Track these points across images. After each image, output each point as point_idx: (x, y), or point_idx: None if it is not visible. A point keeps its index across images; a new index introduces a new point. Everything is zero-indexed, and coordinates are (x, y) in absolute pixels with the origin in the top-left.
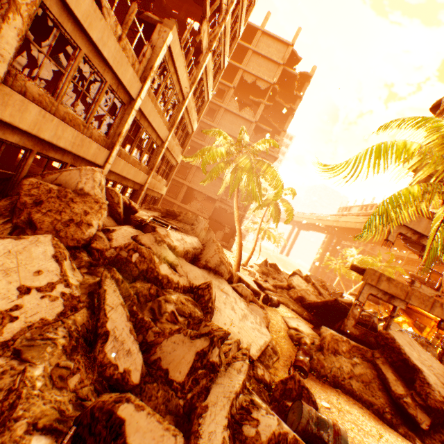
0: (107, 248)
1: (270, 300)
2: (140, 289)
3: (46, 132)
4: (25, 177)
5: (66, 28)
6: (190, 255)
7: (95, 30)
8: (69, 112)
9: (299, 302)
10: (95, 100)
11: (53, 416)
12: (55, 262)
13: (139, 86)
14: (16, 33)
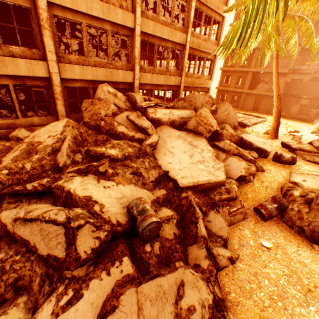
0: (90, 121)
1: (279, 157)
2: (98, 138)
3: (88, 76)
4: None
5: (69, 18)
6: (177, 123)
7: (81, 6)
8: (95, 60)
9: None
10: (108, 46)
11: None
12: (63, 128)
13: (132, 17)
14: (50, 38)
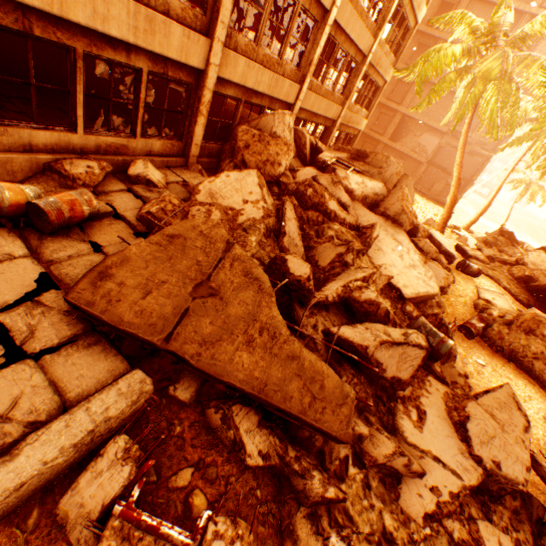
0: (289, 183)
1: (465, 267)
2: (310, 216)
3: (249, 81)
4: (237, 125)
5: None
6: (368, 201)
7: None
8: (265, 54)
9: (522, 283)
10: (287, 31)
11: (260, 256)
12: (258, 188)
13: None
14: None
